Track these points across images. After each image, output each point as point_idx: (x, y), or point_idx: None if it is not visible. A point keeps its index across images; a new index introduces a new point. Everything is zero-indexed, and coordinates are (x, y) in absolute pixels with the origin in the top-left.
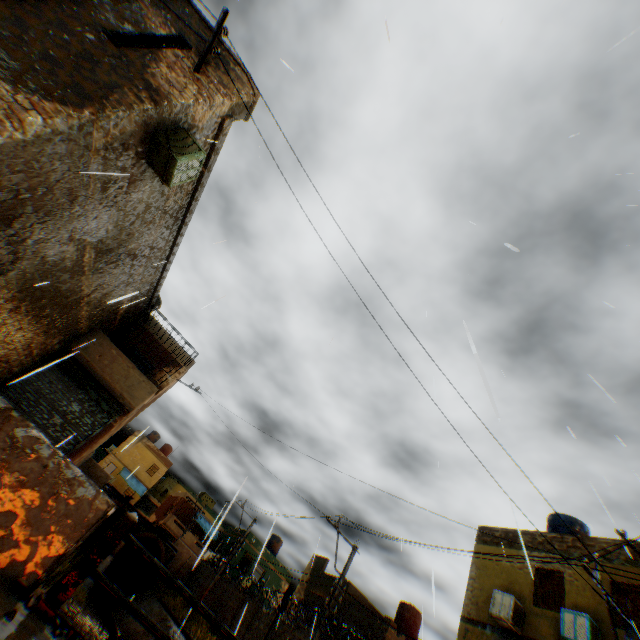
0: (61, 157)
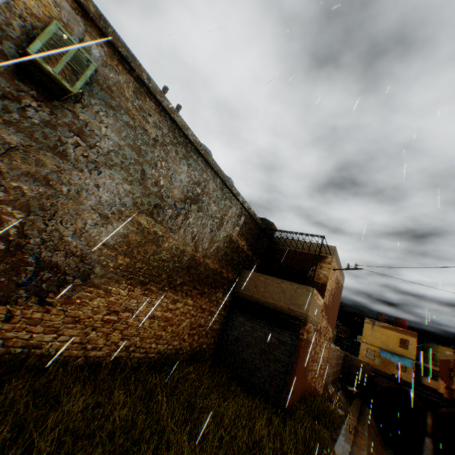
0: None
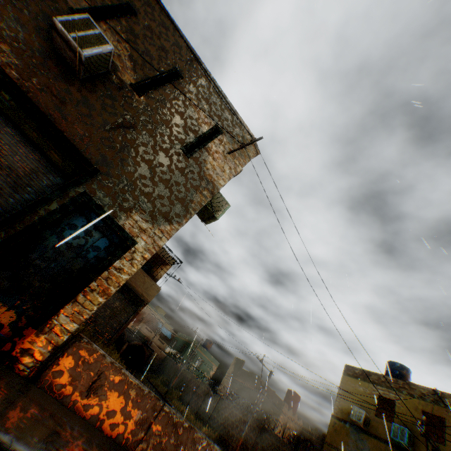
0: None
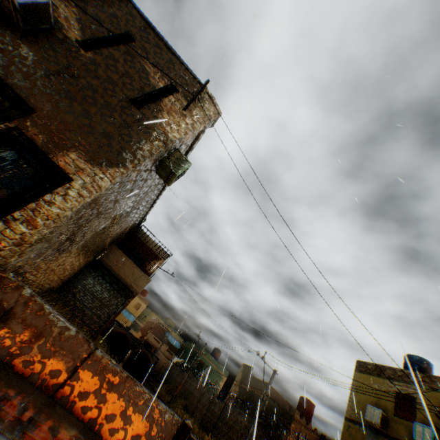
0: (114, 191)
